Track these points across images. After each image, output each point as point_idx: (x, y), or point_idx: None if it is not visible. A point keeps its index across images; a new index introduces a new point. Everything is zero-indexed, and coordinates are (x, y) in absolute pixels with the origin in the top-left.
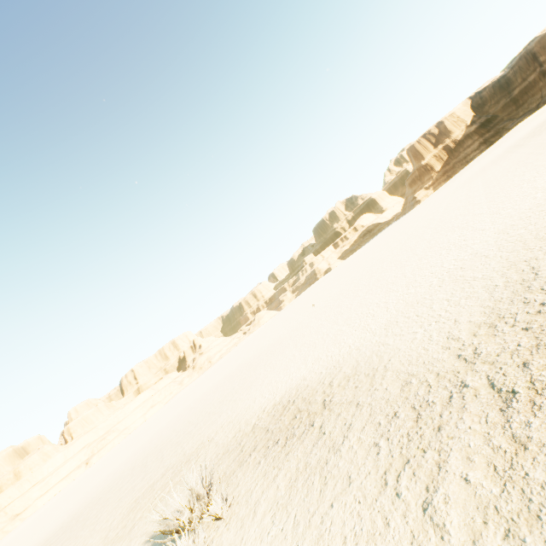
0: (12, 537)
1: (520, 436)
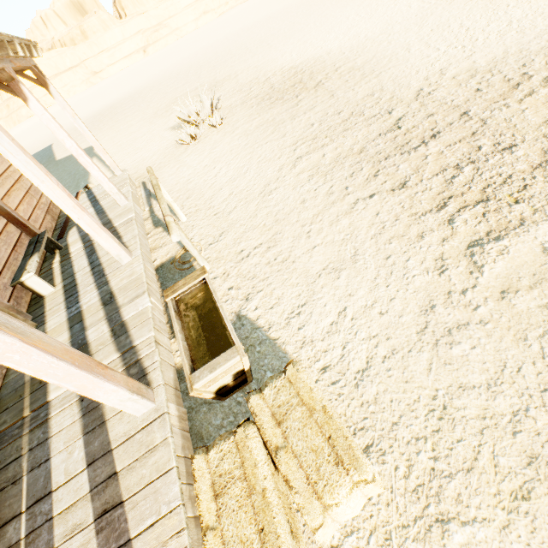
0: (97, 89)
1: (366, 149)
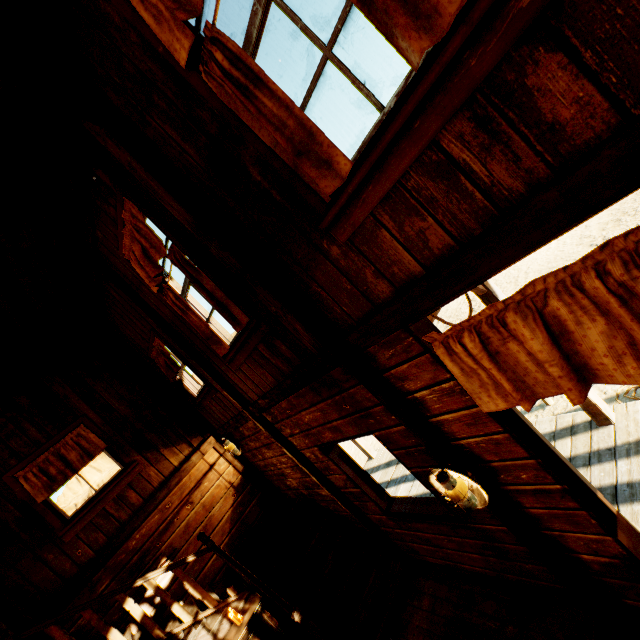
0: None
1: None
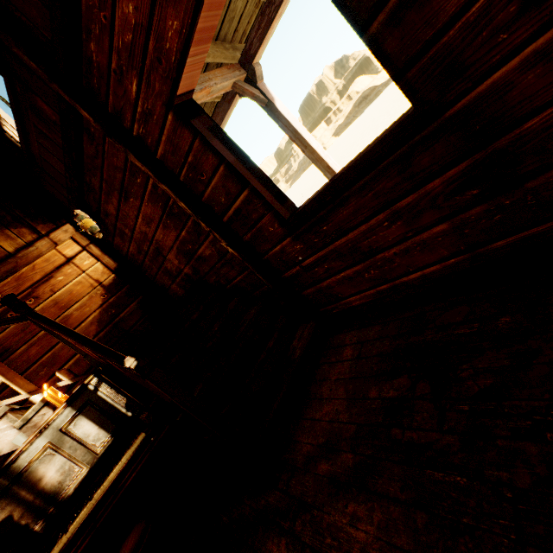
0: None
1: None
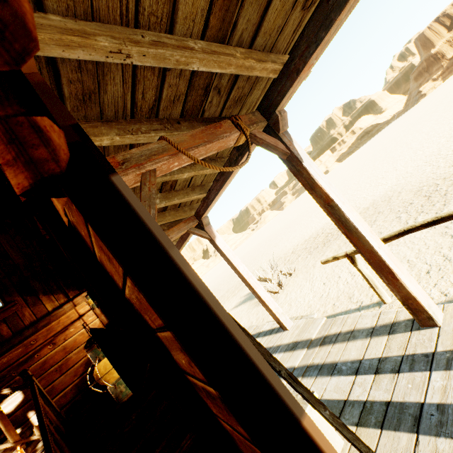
0: None
1: None
